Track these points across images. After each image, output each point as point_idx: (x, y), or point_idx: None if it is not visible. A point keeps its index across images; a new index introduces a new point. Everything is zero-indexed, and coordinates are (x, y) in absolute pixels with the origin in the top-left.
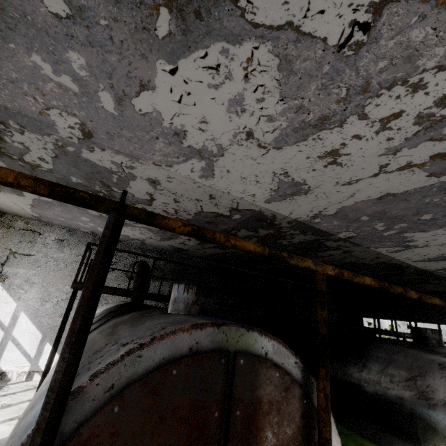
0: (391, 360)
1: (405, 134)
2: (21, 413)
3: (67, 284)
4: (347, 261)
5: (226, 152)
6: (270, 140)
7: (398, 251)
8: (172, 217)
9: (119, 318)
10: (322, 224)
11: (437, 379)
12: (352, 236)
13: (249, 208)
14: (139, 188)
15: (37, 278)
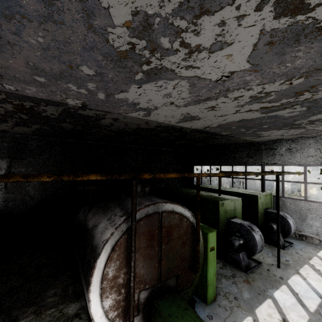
0: (97, 212)
1: None
2: None
3: None
4: (134, 128)
5: None
6: None
7: (149, 115)
8: None
9: None
10: (25, 91)
11: (100, 229)
12: (83, 103)
13: None
14: None
15: None
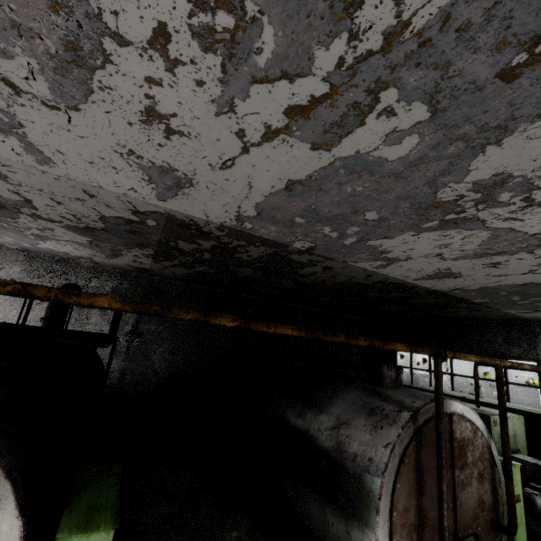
0: (329, 404)
1: (212, 73)
2: None
3: None
4: (340, 281)
5: (21, 120)
6: (49, 94)
7: (385, 267)
8: (82, 226)
9: None
10: (259, 230)
11: (360, 428)
12: (311, 247)
13: (151, 210)
14: None
15: None
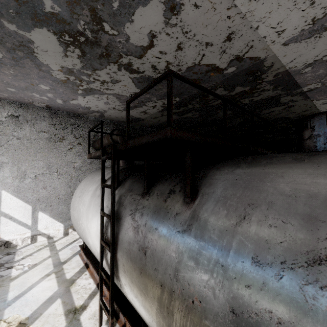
0: None
1: None
2: (52, 268)
3: (39, 160)
4: (277, 117)
5: None
6: None
7: None
8: (156, 76)
9: (227, 170)
10: (306, 74)
11: None
12: (314, 88)
13: (255, 56)
14: (143, 23)
15: (4, 157)
